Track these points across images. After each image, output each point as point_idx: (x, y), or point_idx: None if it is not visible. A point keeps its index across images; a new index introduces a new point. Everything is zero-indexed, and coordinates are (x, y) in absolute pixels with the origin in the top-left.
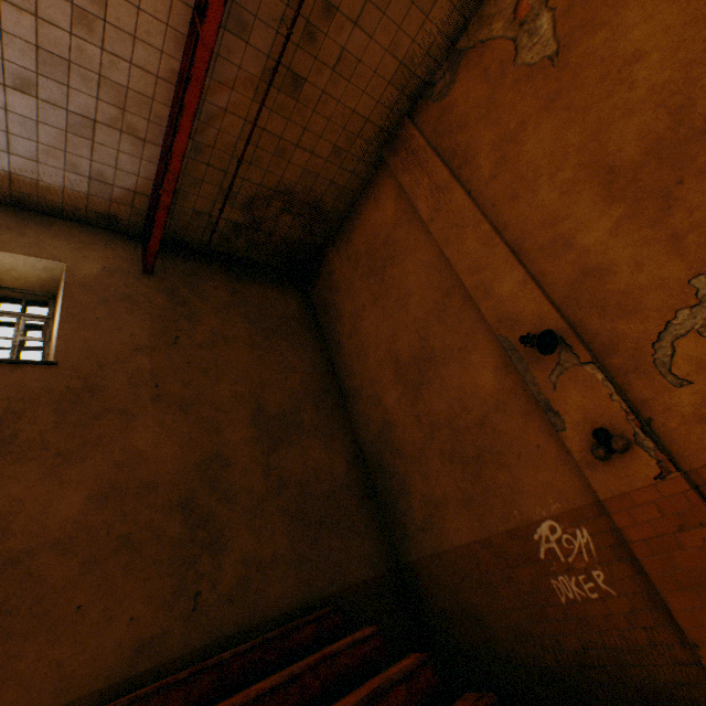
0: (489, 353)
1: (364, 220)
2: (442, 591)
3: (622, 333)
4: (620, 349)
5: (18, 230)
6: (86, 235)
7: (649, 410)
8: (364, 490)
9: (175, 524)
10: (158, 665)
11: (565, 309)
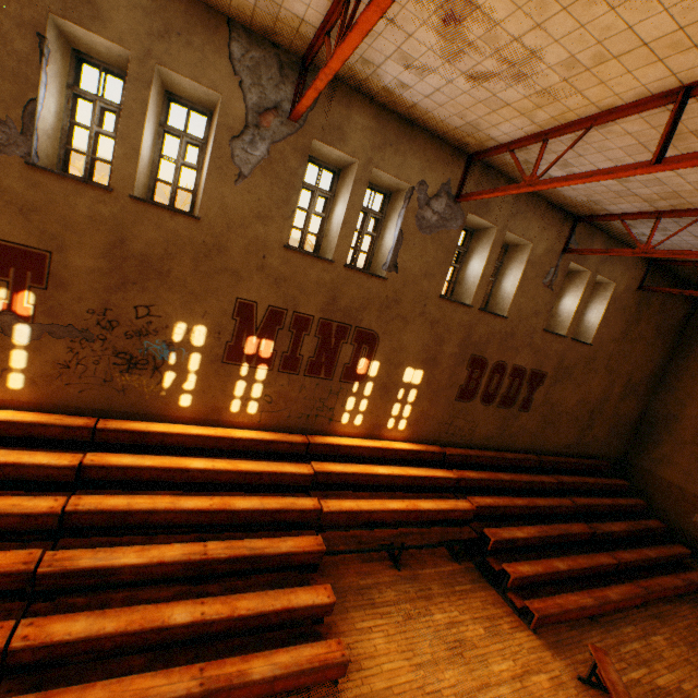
0: None
1: None
2: (638, 479)
3: None
4: None
5: (611, 259)
6: (630, 260)
7: None
8: (634, 427)
9: (586, 417)
10: (567, 452)
11: None
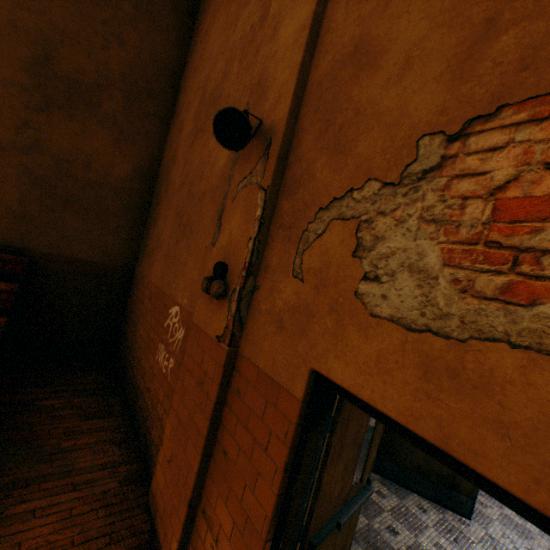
0: None
1: None
2: (137, 301)
3: (313, 175)
4: (298, 194)
5: None
6: None
7: (263, 280)
8: (137, 202)
9: None
10: None
11: (306, 103)
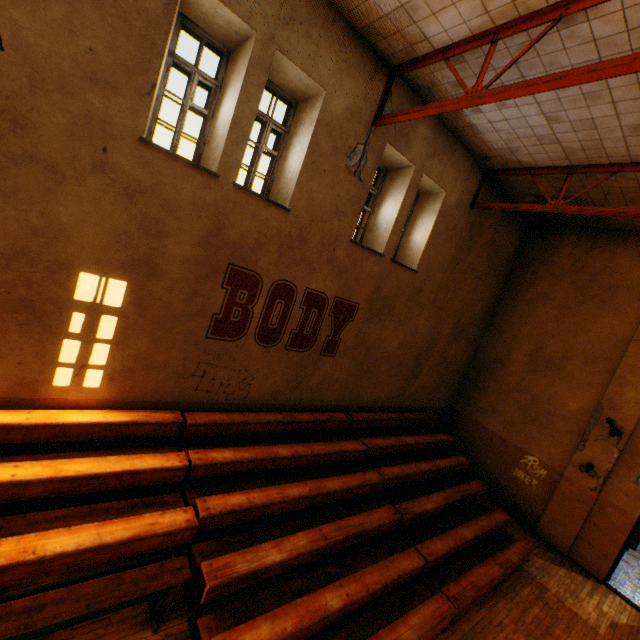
0: (587, 400)
1: (616, 253)
2: (465, 431)
3: None
4: (634, 457)
5: (441, 156)
6: (463, 164)
7: (614, 476)
8: (463, 374)
9: (412, 363)
10: (389, 406)
11: (638, 427)
